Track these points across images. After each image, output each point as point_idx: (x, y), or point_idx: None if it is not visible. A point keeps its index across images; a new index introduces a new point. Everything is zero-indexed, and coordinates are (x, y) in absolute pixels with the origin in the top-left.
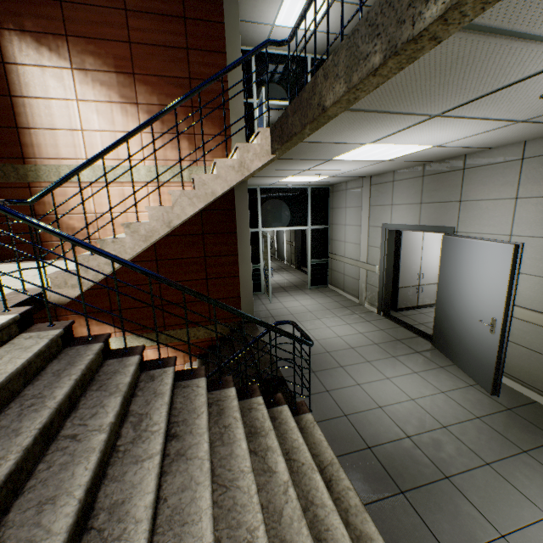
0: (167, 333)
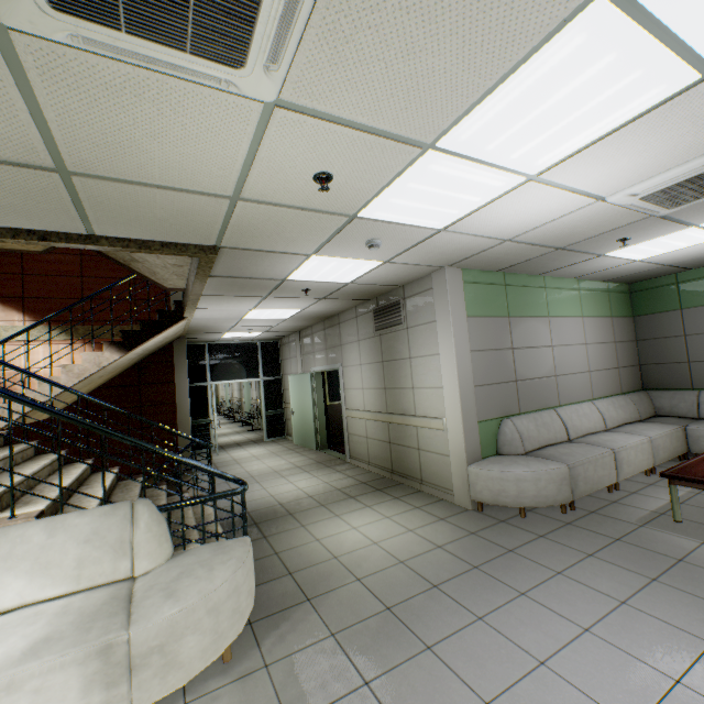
0: (86, 328)
